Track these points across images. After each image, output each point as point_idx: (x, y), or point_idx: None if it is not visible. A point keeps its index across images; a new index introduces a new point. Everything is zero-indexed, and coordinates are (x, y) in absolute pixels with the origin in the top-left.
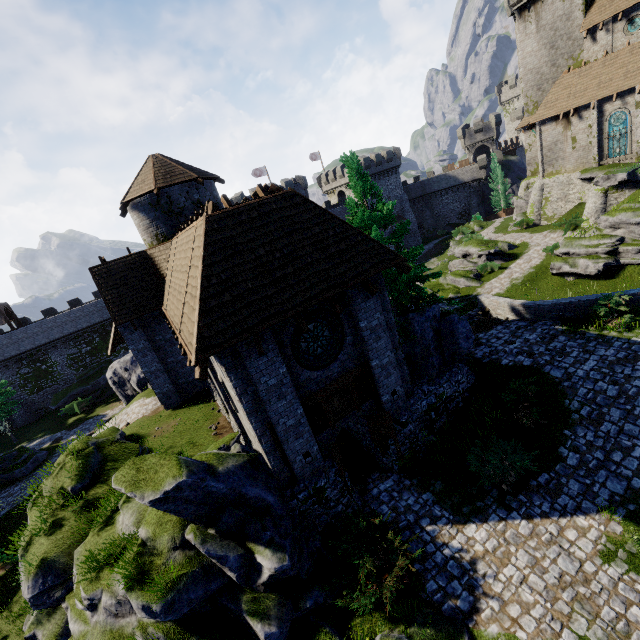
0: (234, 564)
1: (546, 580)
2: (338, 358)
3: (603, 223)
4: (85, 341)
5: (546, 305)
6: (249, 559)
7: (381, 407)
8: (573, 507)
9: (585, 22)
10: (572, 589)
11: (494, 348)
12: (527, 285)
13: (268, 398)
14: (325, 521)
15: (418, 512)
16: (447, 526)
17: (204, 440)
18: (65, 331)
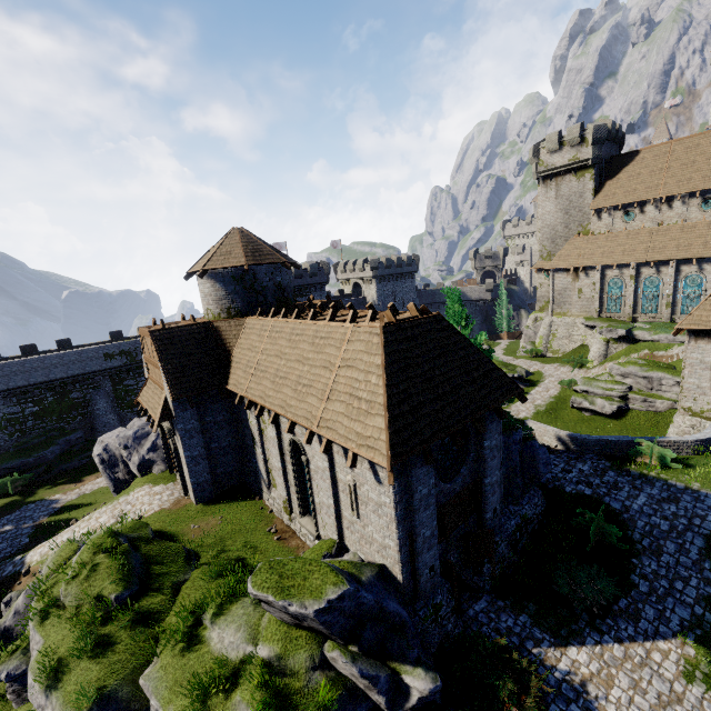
0: (384, 685)
1: (648, 700)
2: (461, 472)
3: (615, 370)
4: (33, 399)
5: (591, 440)
6: (395, 680)
7: (482, 524)
8: (653, 631)
9: (593, 203)
10: (671, 708)
11: (555, 474)
12: (551, 413)
13: (418, 507)
14: (437, 642)
15: (520, 634)
16: (551, 649)
17: (267, 545)
18: (11, 383)
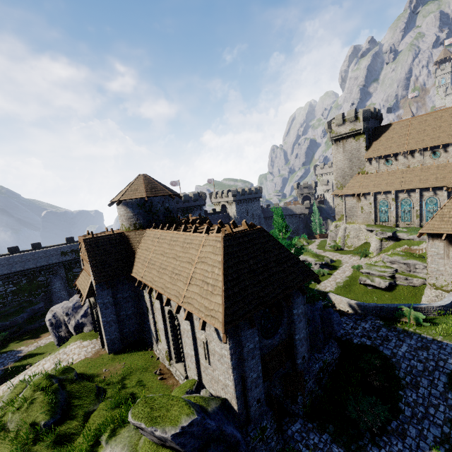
0: None
1: None
2: (278, 332)
3: (386, 259)
4: (13, 282)
5: (370, 306)
6: None
7: (295, 367)
8: (415, 446)
9: (366, 155)
10: None
11: (347, 330)
12: (346, 288)
13: (247, 357)
14: None
15: (323, 449)
16: None
17: (152, 383)
18: None
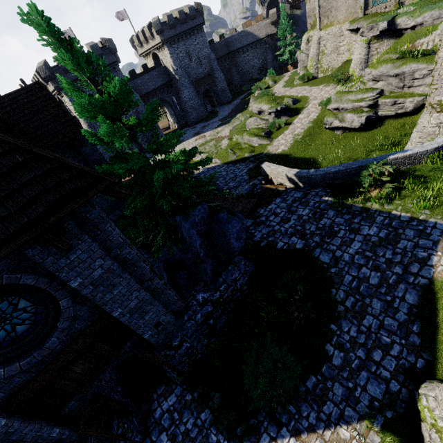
0: None
1: None
2: (56, 327)
3: (367, 76)
4: None
5: (318, 175)
6: None
7: (147, 340)
8: (337, 416)
9: None
10: None
11: (271, 228)
12: (306, 140)
13: None
14: None
15: (195, 440)
16: None
17: None
18: None
